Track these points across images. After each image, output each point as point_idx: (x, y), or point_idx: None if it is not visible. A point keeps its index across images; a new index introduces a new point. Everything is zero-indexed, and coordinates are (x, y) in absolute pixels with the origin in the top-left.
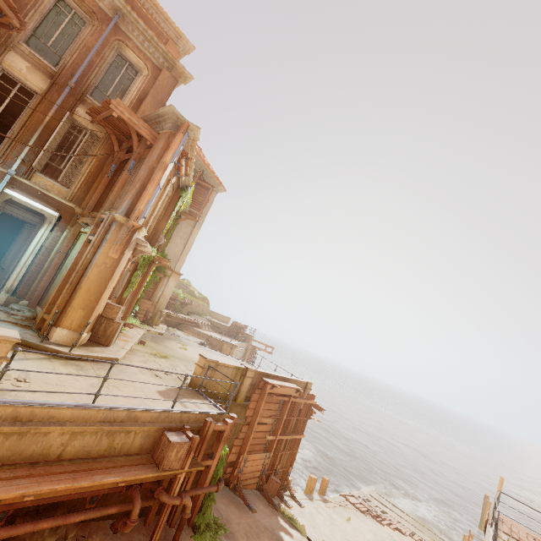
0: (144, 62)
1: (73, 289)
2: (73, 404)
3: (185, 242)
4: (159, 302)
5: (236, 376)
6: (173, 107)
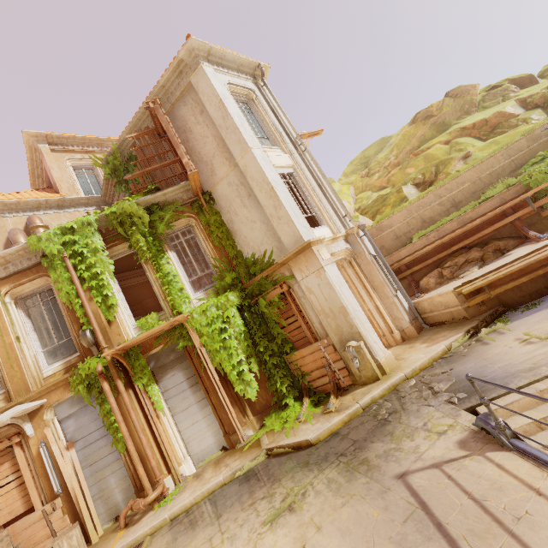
0: None
1: None
2: None
3: (256, 196)
4: (328, 331)
5: None
6: None
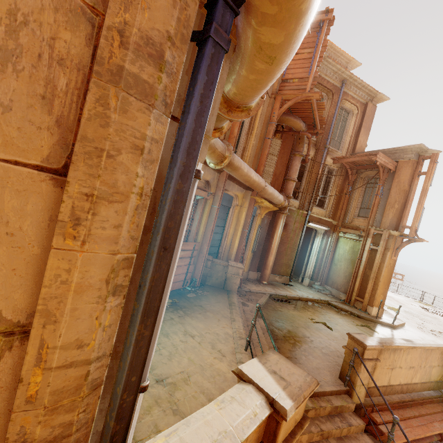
0: (356, 105)
1: (374, 282)
2: None
3: None
4: None
5: None
6: (423, 145)
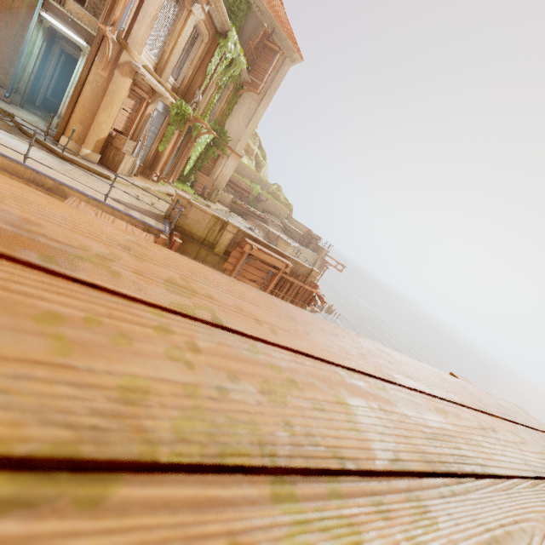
0: None
1: (74, 104)
2: (2, 154)
3: (248, 121)
4: (217, 180)
5: (215, 226)
6: None
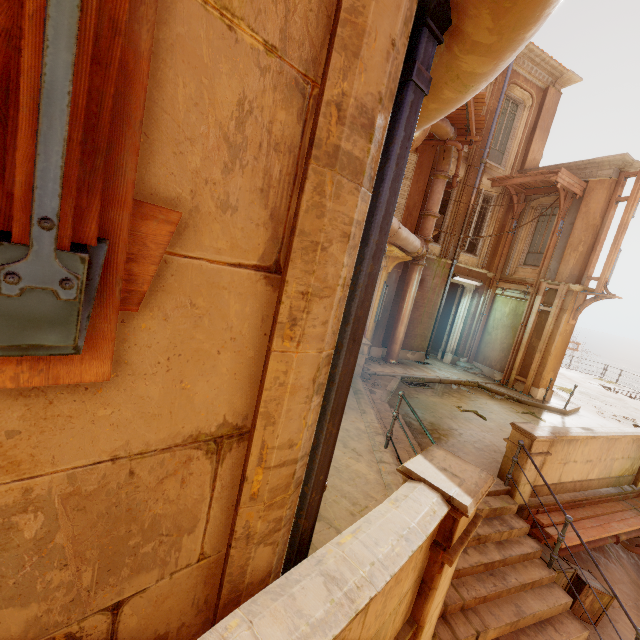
0: (530, 91)
1: (542, 356)
2: None
3: None
4: None
5: None
6: (627, 155)
